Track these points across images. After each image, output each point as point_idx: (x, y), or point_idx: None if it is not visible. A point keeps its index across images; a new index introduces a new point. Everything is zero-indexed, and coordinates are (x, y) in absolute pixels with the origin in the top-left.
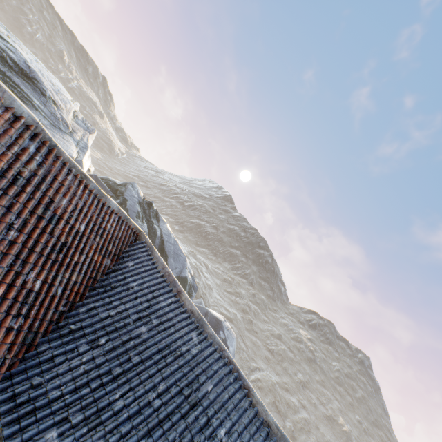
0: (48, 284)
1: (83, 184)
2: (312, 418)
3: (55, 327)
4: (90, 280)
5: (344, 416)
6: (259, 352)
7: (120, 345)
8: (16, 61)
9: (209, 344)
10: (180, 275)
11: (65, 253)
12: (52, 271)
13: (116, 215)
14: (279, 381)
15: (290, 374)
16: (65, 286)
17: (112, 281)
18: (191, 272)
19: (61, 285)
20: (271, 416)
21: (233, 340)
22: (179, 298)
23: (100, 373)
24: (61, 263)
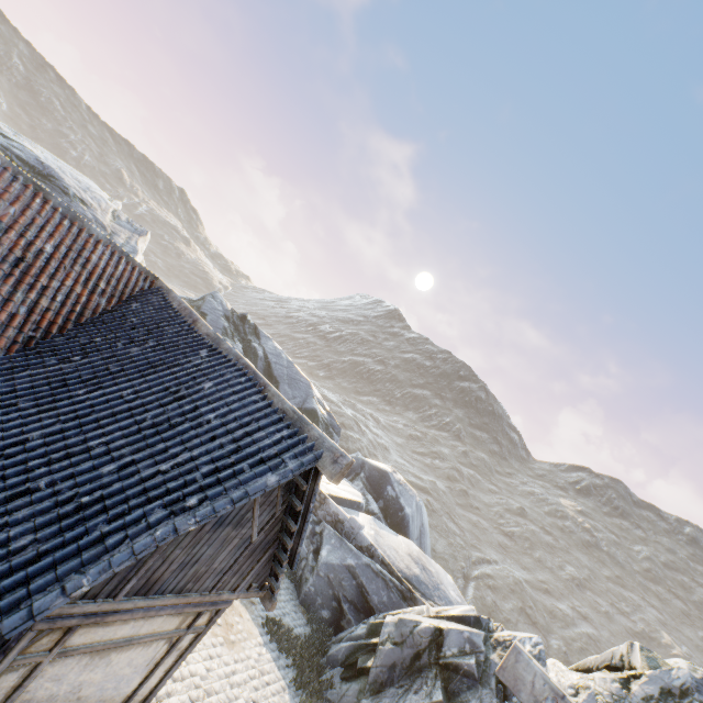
0: (4, 299)
1: (41, 197)
2: (604, 635)
3: (22, 349)
4: (73, 313)
5: (672, 633)
6: (486, 537)
7: (100, 361)
8: (24, 158)
9: (222, 356)
10: (303, 406)
11: (25, 272)
12: (7, 284)
13: (106, 247)
14: (530, 579)
15: (550, 568)
16: (33, 309)
17: (105, 318)
18: (325, 405)
19: (23, 305)
20: (289, 403)
21: (413, 499)
22: (194, 327)
23: (66, 378)
24: (20, 281)
